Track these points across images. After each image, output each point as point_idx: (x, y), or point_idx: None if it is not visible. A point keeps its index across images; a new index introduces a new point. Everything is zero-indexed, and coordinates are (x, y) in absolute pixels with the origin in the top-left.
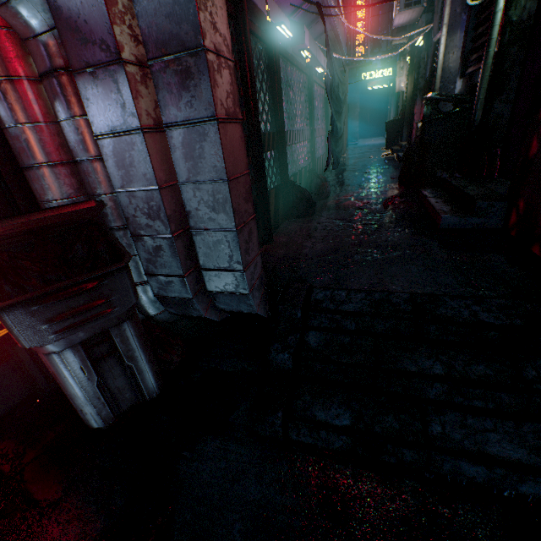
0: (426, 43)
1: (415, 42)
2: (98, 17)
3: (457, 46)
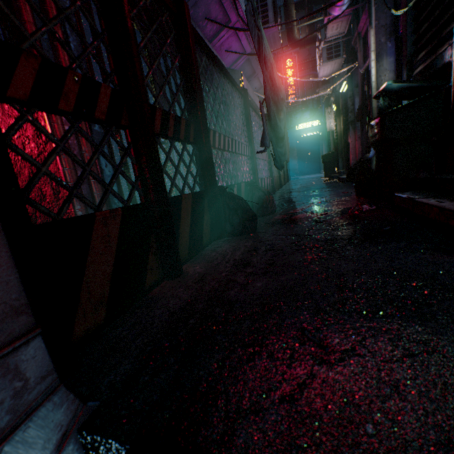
0: (350, 85)
1: (339, 88)
2: None
3: (388, 70)
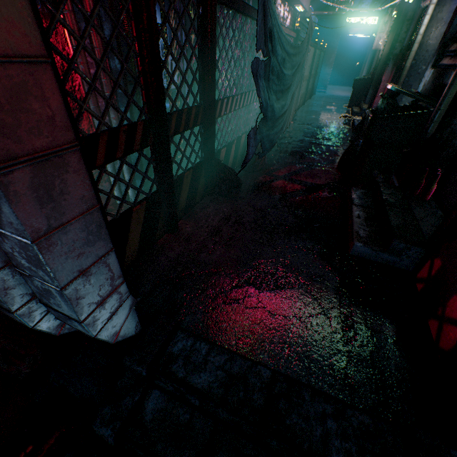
0: (416, 2)
1: None
2: None
3: (444, 20)
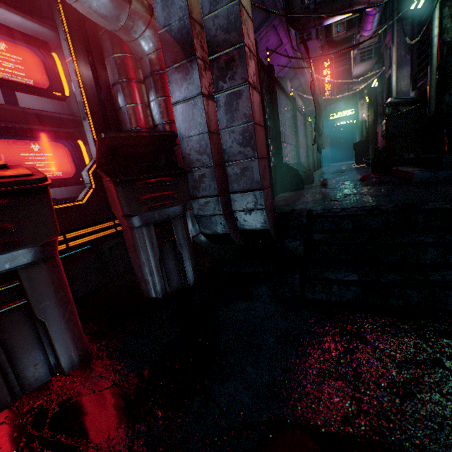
0: (380, 83)
1: (371, 84)
2: (186, 36)
3: (406, 76)
